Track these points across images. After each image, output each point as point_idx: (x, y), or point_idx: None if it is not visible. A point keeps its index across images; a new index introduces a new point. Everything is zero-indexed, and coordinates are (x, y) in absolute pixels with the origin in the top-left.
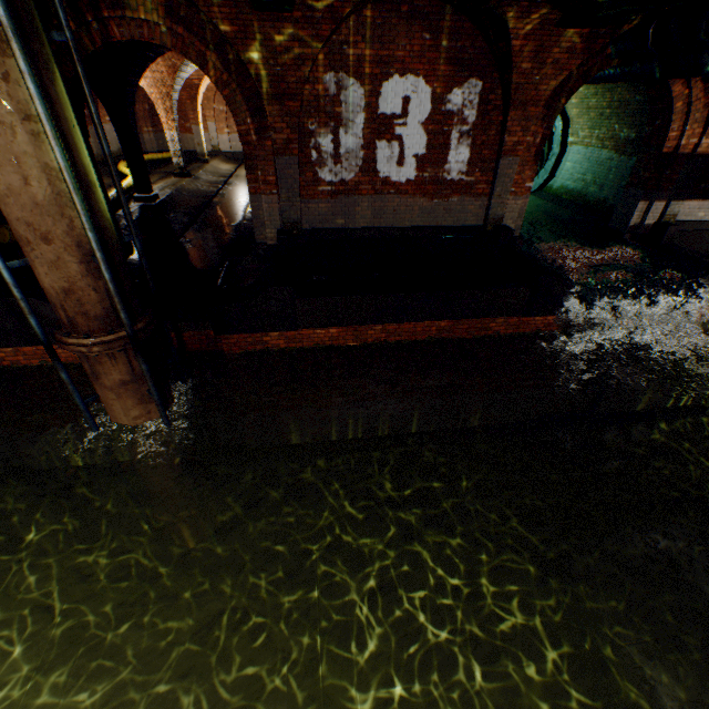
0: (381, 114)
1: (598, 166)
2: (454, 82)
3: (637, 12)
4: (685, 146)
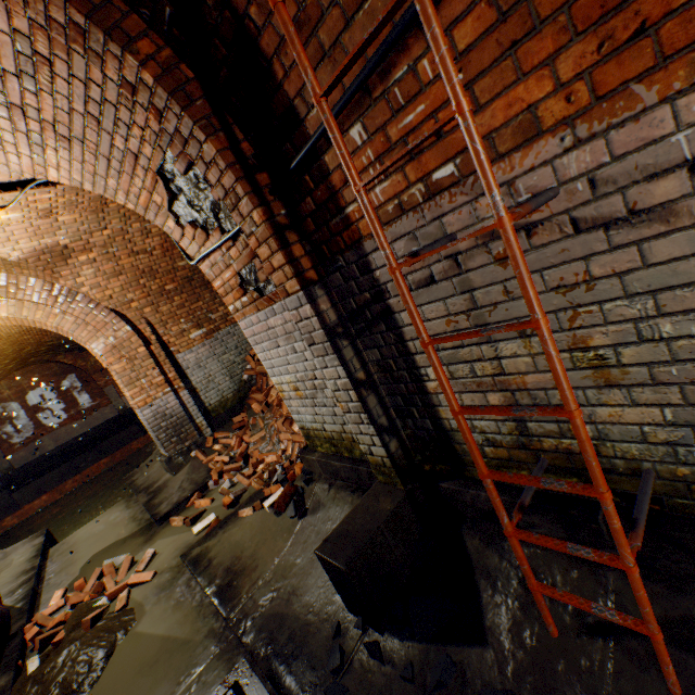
0: (33, 405)
1: None
2: (62, 379)
3: None
4: None
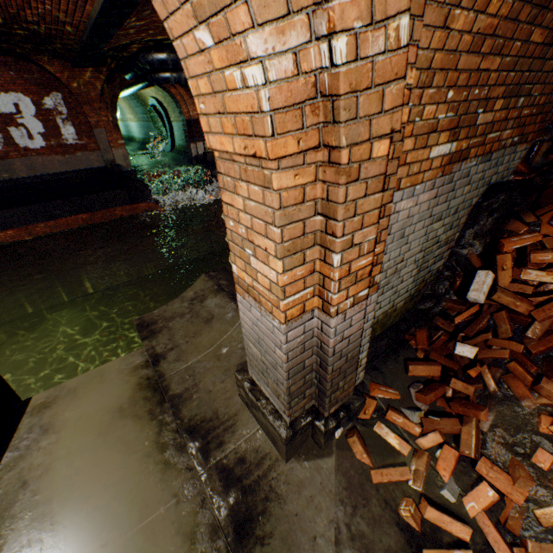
0: (4, 113)
1: (183, 131)
2: (44, 94)
3: (88, 63)
4: (194, 116)
